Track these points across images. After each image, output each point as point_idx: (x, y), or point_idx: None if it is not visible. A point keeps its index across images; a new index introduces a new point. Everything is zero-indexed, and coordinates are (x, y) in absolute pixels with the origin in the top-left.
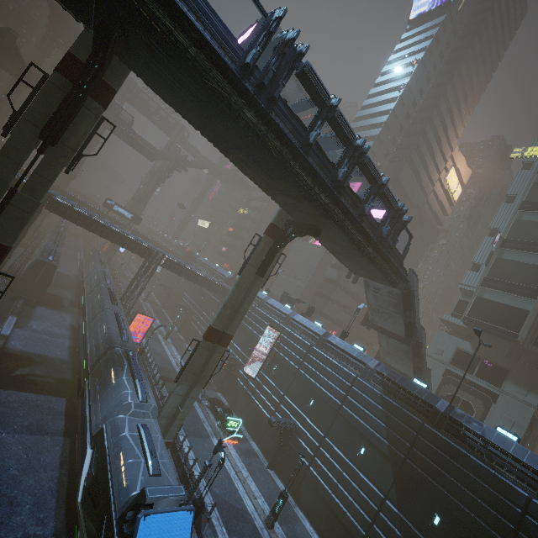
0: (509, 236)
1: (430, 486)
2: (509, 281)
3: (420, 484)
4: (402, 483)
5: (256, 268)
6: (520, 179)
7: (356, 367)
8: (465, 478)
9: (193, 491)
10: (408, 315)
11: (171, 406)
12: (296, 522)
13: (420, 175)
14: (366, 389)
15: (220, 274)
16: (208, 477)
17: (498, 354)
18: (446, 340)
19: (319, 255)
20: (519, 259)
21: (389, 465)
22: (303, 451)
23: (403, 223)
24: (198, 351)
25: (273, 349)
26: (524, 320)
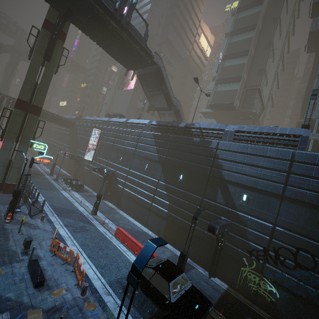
0: (226, 53)
1: (177, 162)
2: (228, 77)
3: (173, 164)
4: (165, 170)
5: (42, 54)
6: (231, 22)
7: (141, 128)
8: (191, 149)
9: (21, 193)
10: (164, 88)
11: (3, 157)
12: (116, 214)
13: (182, 36)
14: (146, 134)
15: (68, 118)
16: (51, 201)
17: (228, 119)
18: (204, 122)
19: (130, 95)
20: (231, 64)
21: (159, 165)
22: (119, 183)
23: (133, 5)
24: (12, 117)
25: (100, 141)
26: (236, 95)
